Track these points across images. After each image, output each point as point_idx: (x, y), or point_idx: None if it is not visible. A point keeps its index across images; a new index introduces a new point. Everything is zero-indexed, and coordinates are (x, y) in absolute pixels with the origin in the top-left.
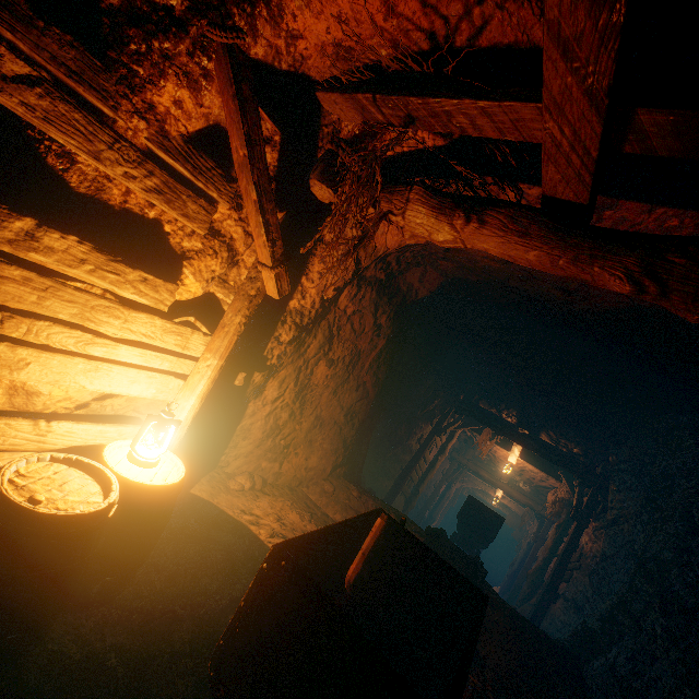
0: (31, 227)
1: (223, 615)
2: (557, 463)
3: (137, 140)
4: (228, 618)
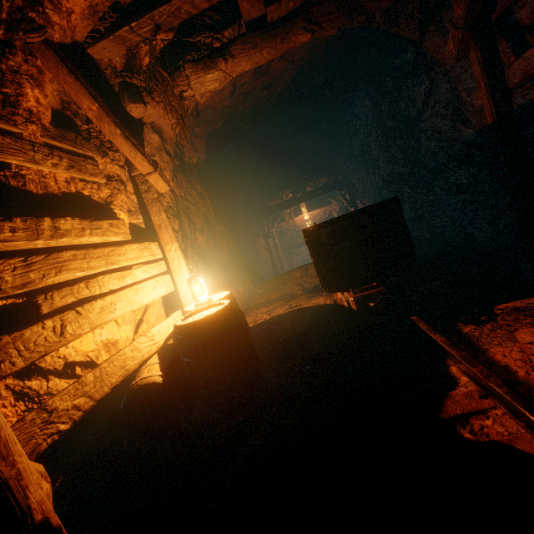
0: (51, 223)
1: (295, 332)
2: (325, 192)
3: (38, 140)
4: (298, 331)
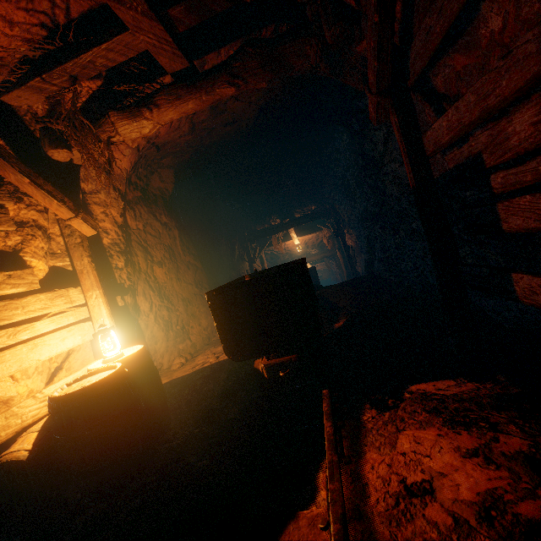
0: None
1: (226, 386)
2: (311, 220)
3: None
4: (230, 385)
